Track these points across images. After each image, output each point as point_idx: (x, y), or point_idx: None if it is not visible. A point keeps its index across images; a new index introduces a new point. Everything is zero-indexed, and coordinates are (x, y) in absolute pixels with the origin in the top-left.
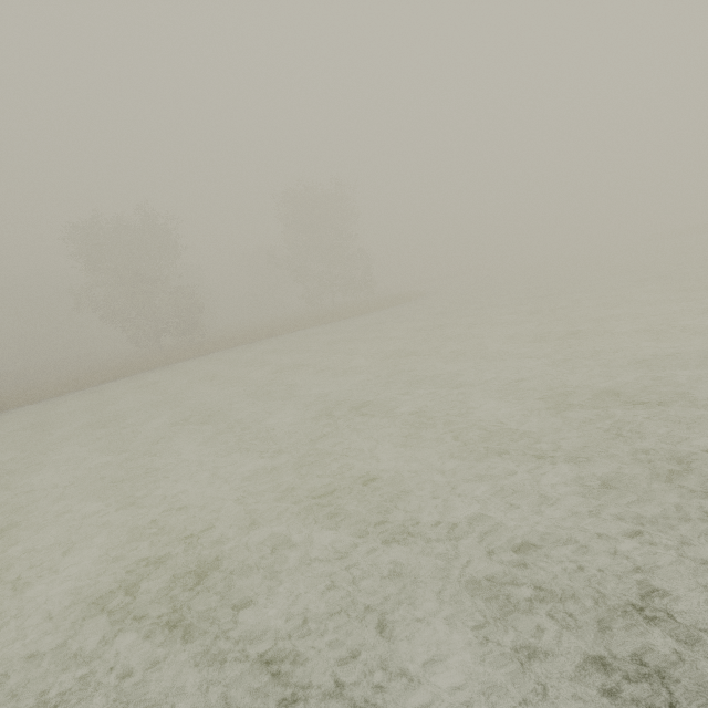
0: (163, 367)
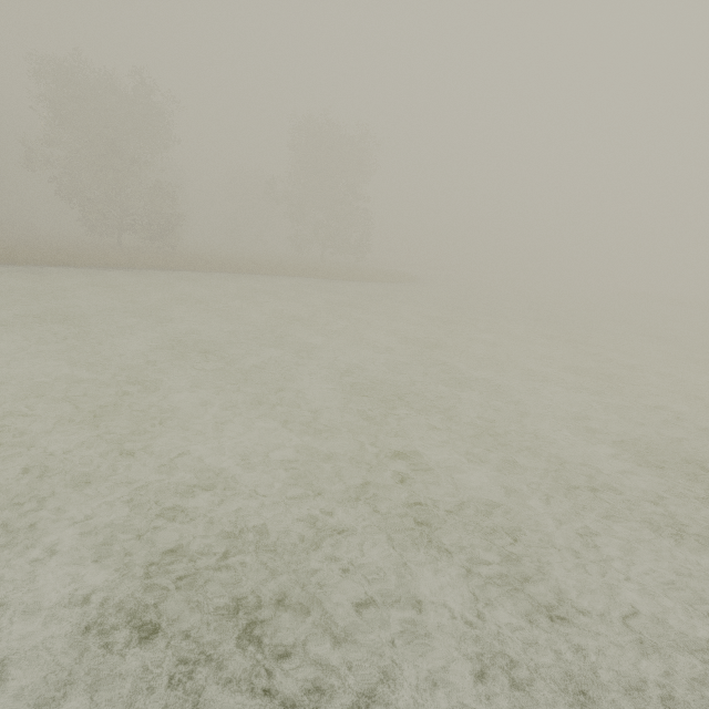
0: (124, 269)
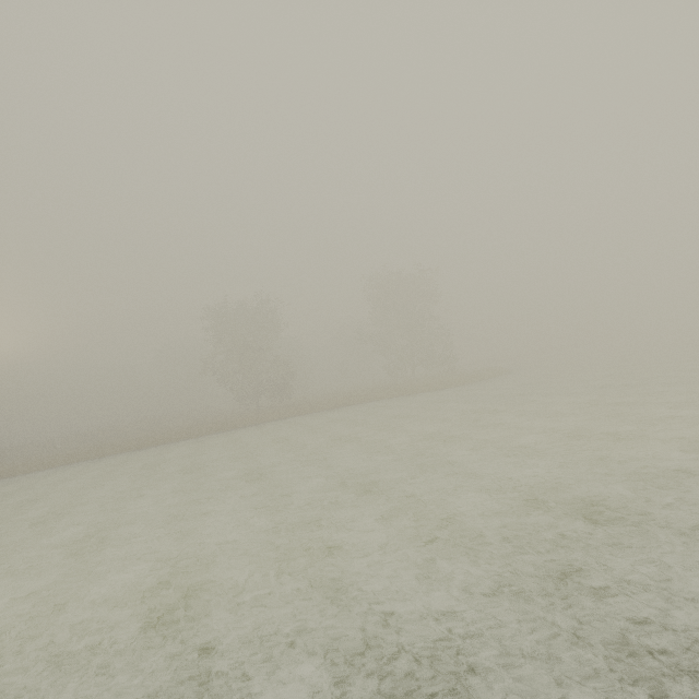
0: (253, 425)
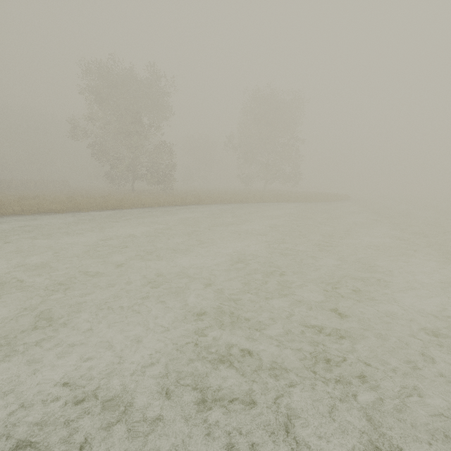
0: (159, 207)
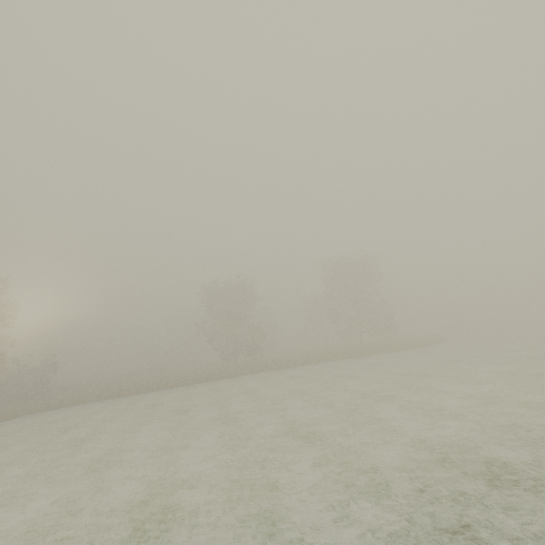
0: (231, 377)
